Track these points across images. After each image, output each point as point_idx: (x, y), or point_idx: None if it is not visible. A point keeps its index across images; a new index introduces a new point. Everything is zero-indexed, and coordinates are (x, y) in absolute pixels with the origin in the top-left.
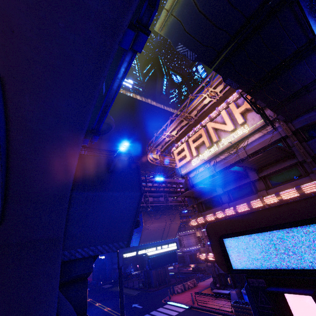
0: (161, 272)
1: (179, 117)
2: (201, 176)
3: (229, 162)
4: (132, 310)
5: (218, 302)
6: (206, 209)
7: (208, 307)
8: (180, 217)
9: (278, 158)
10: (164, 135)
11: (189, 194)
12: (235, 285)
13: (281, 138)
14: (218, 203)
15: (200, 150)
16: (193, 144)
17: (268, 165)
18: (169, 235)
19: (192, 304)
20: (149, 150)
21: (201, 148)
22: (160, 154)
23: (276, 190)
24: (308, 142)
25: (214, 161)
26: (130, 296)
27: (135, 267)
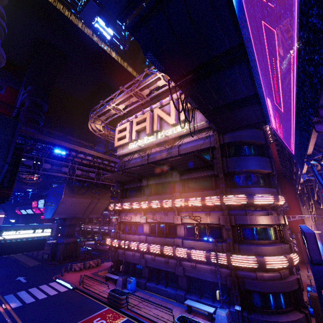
0: (71, 247)
1: (129, 90)
2: (134, 162)
3: (162, 157)
4: (12, 283)
5: (104, 286)
6: (128, 196)
7: (90, 290)
8: (113, 197)
9: (200, 166)
10: (110, 105)
11: (114, 177)
12: (128, 272)
13: (210, 148)
14: (141, 193)
15: (140, 135)
16: (136, 126)
17: (190, 169)
18: (93, 212)
19: (78, 285)
20: (92, 117)
21: (142, 133)
22: (106, 127)
23: (188, 195)
24: (227, 158)
25: (149, 151)
26: (25, 266)
27: (56, 236)
